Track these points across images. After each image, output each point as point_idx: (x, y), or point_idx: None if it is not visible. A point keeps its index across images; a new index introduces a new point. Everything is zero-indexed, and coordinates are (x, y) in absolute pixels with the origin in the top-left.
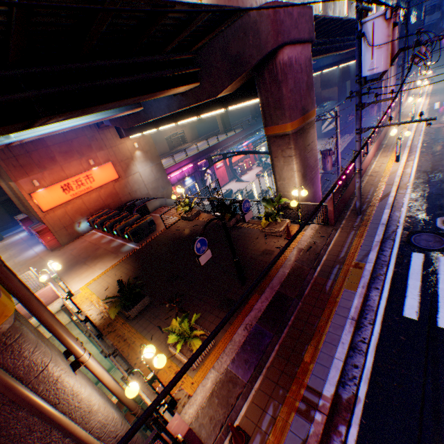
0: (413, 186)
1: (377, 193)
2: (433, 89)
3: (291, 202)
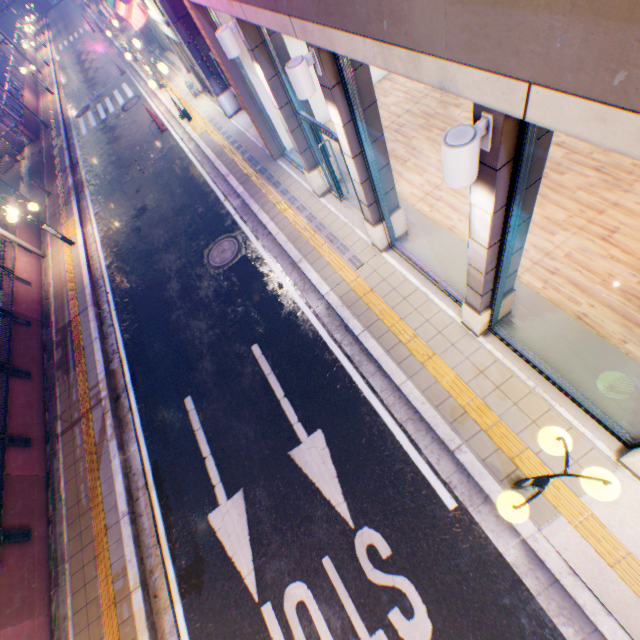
0: (70, 100)
1: (53, 115)
2: (55, 35)
3: None
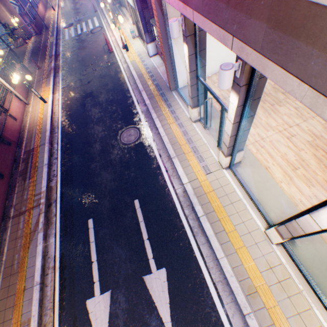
0: (63, 17)
1: (52, 22)
2: None
3: (15, 24)
